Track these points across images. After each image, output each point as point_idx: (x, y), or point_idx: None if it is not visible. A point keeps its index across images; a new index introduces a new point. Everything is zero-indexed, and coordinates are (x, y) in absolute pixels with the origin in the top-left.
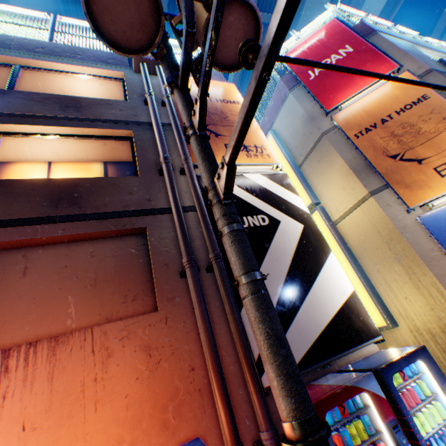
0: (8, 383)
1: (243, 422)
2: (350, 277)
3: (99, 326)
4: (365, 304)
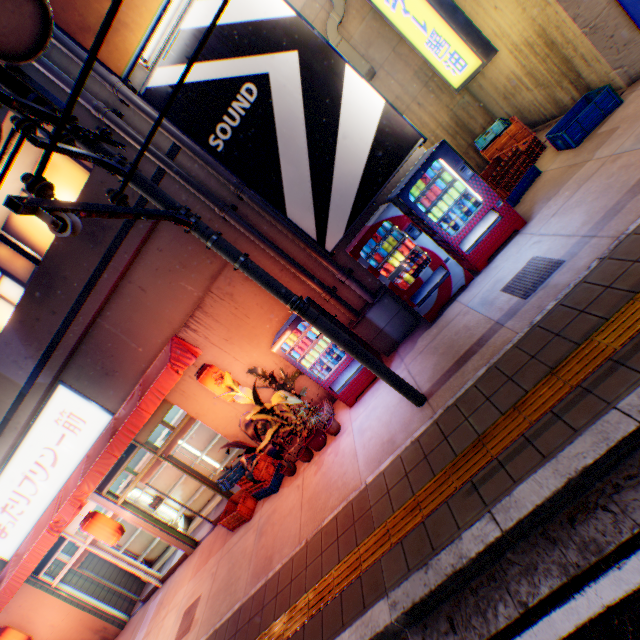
0: (202, 334)
1: (329, 275)
2: (425, 16)
3: (212, 288)
4: (454, 47)
